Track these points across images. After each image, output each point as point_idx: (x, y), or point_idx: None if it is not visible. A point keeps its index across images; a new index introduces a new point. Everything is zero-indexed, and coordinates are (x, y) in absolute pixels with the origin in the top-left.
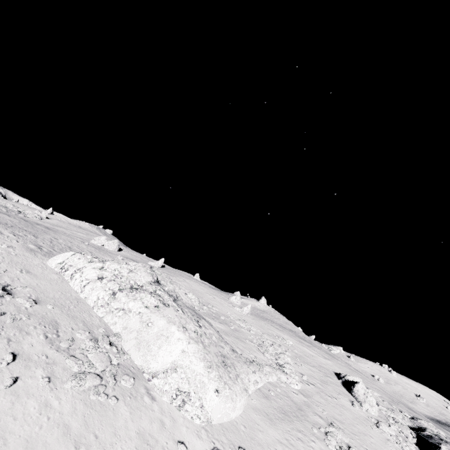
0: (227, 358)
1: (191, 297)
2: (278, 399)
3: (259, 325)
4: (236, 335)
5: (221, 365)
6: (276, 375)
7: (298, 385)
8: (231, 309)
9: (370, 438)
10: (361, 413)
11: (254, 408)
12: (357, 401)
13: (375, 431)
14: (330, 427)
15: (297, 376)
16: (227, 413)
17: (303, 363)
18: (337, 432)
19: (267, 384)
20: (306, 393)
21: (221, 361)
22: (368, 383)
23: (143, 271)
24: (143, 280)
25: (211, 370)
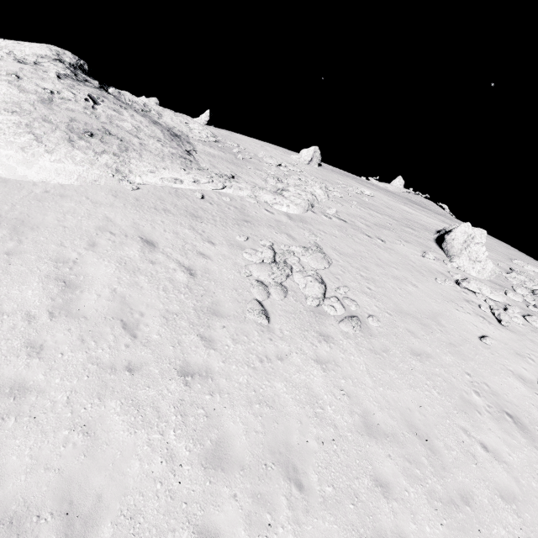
0: (123, 141)
1: (195, 127)
2: (204, 203)
3: (320, 174)
4: (234, 162)
5: (67, 128)
6: (254, 193)
7: (290, 207)
8: (280, 156)
9: (406, 285)
10: (435, 266)
11: (115, 191)
12: (447, 256)
13: (443, 286)
14: (293, 247)
15: (305, 202)
16: (5, 165)
17: (360, 207)
18: (305, 254)
19: (208, 192)
20: (305, 220)
21: (84, 129)
22: (534, 263)
23: (41, 45)
24: (27, 52)
25: (11, 115)
